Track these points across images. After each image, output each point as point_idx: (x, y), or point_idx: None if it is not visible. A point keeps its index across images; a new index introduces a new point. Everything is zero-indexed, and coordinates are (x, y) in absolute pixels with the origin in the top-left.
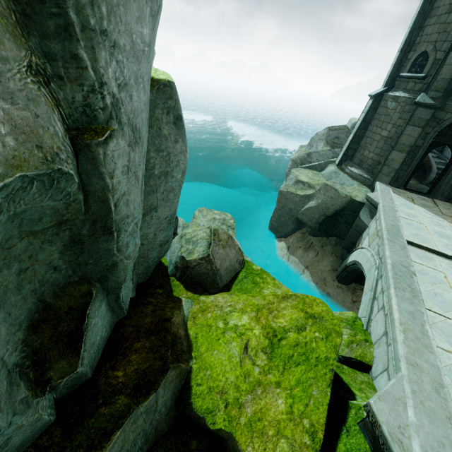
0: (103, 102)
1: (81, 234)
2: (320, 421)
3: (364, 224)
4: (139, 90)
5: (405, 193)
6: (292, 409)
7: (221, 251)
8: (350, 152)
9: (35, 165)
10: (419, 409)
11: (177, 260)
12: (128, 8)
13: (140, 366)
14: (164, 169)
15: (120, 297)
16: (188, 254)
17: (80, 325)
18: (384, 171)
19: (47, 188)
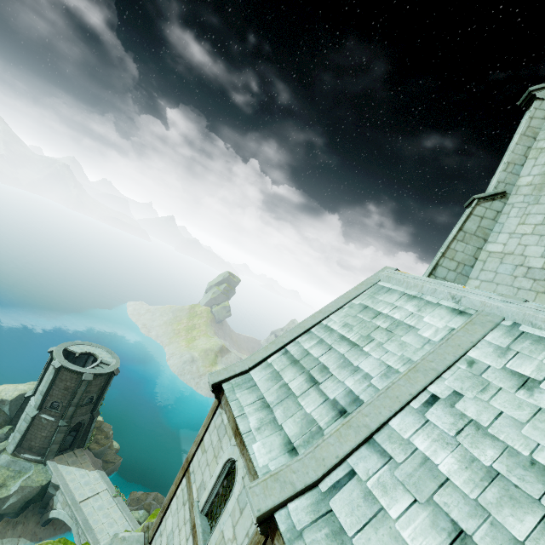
0: None
1: None
2: None
3: (53, 494)
4: None
5: (63, 459)
6: None
7: None
8: (20, 443)
9: None
10: None
11: None
12: None
13: None
14: None
15: None
16: None
17: None
18: (50, 454)
19: None
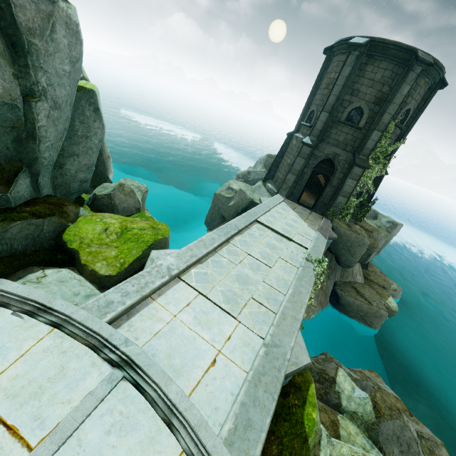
0: (38, 88)
1: (22, 137)
2: (130, 261)
3: None
4: (61, 88)
5: (293, 204)
6: (118, 256)
7: (122, 196)
8: (272, 173)
9: (8, 100)
10: (174, 257)
11: (91, 196)
12: (54, 61)
13: (39, 209)
14: (85, 134)
15: (39, 181)
16: (99, 192)
17: (13, 178)
18: (283, 187)
19: (10, 110)
